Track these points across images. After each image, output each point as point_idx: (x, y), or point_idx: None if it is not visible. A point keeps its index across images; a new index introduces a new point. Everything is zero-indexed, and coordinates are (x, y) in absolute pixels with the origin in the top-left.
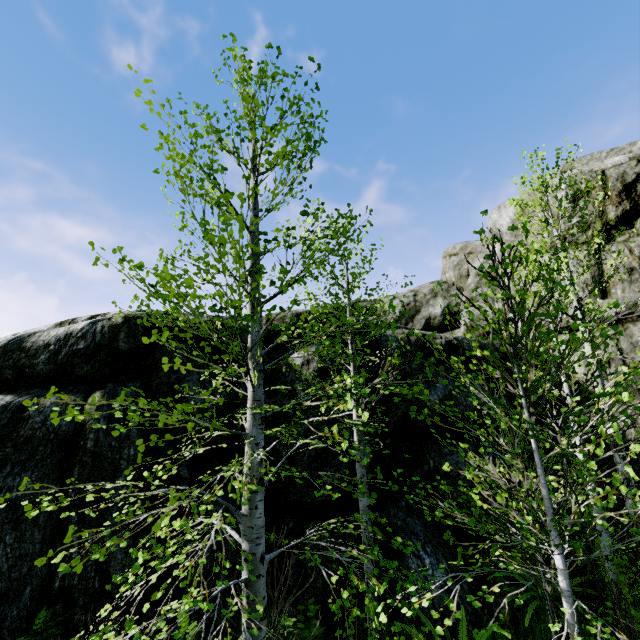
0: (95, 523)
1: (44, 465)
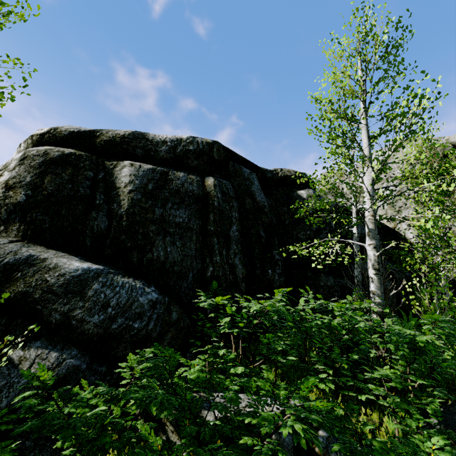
0: (225, 247)
1: (191, 208)
